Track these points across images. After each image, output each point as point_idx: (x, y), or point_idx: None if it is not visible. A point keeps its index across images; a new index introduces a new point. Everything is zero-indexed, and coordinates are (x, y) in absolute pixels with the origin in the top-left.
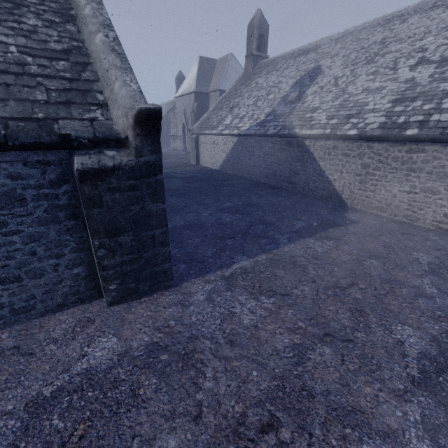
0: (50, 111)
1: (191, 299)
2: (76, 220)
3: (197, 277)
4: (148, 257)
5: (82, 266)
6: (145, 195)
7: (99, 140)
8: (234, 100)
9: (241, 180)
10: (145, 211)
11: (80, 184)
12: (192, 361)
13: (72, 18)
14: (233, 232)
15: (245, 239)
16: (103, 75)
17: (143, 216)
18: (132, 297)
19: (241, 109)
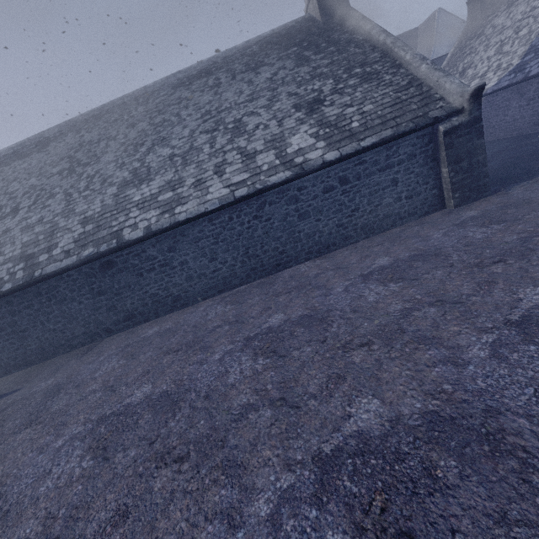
0: (422, 111)
1: (510, 194)
2: (434, 162)
3: (506, 189)
4: (475, 176)
5: (436, 189)
6: (473, 136)
7: (449, 114)
8: (463, 61)
9: (498, 142)
10: (474, 146)
11: (444, 138)
12: (533, 202)
13: (399, 66)
14: (520, 168)
15: (537, 167)
16: (435, 85)
17: (472, 149)
18: (467, 202)
19: (479, 67)
